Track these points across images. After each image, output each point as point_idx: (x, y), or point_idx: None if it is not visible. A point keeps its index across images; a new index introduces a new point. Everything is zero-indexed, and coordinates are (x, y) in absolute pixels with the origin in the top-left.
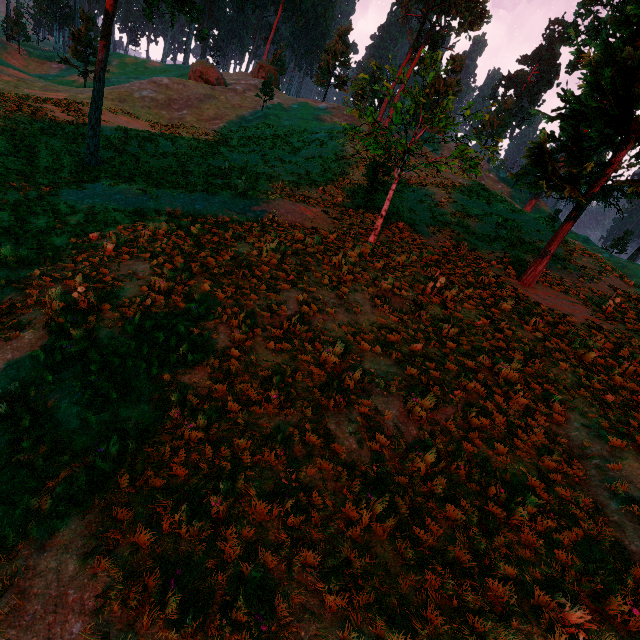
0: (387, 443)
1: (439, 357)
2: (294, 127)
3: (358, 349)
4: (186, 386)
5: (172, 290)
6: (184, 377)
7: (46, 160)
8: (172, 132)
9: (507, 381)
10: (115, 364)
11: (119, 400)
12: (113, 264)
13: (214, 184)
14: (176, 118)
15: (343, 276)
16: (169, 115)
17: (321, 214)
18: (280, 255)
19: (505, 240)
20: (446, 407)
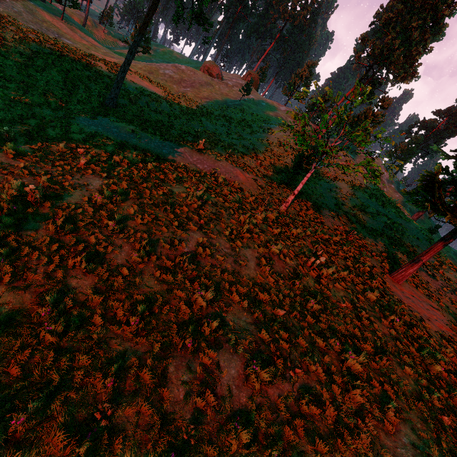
0: (213, 403)
1: (295, 328)
2: (258, 117)
3: (228, 298)
4: (71, 288)
5: (104, 206)
6: (74, 280)
7: (81, 95)
8: (175, 99)
9: (350, 371)
10: (24, 252)
11: (11, 284)
12: (78, 174)
13: (184, 139)
14: (181, 91)
15: (242, 232)
16: (177, 89)
17: (251, 180)
18: (201, 202)
19: (388, 238)
20: (283, 382)
